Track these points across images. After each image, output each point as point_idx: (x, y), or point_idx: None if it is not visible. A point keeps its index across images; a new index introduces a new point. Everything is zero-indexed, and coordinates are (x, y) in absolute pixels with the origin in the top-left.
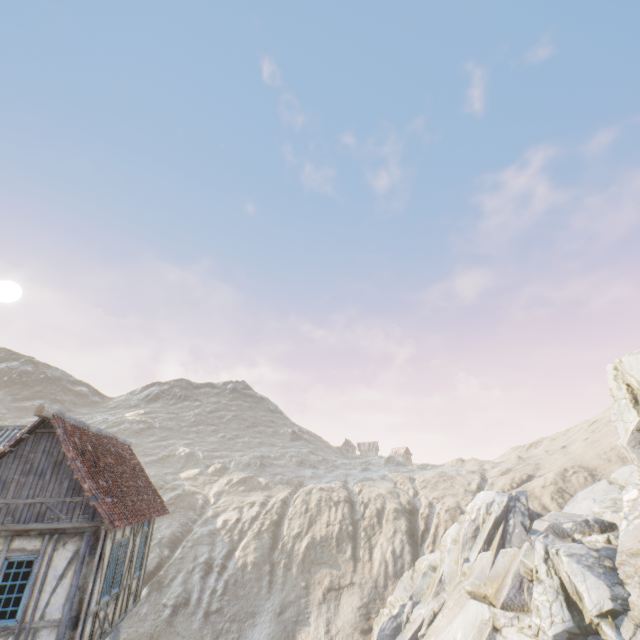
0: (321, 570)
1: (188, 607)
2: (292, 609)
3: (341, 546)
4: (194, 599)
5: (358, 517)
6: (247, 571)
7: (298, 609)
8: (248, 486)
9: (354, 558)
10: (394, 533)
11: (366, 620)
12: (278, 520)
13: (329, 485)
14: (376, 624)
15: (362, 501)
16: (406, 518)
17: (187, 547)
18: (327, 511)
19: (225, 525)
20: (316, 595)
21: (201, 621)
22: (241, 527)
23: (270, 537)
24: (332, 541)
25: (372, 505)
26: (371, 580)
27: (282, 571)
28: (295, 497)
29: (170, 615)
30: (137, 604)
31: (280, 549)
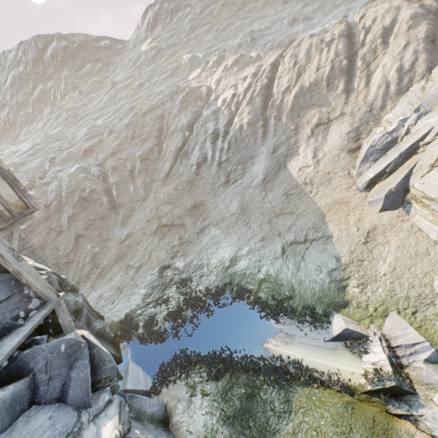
0: (309, 112)
1: (206, 163)
2: (283, 148)
3: (332, 85)
4: (209, 158)
5: (356, 49)
6: (243, 131)
7: (288, 147)
8: (241, 65)
9: (346, 92)
10: (404, 47)
11: (354, 142)
12: (268, 84)
13: (321, 28)
14: (365, 143)
15: (363, 28)
16: (428, 22)
17: (199, 127)
18: (317, 56)
19: (224, 103)
20: (304, 133)
21: (216, 169)
22: (236, 100)
23: (261, 100)
24: (322, 84)
25: (376, 27)
26: (365, 106)
27: (273, 123)
28: (283, 57)
29: (196, 170)
30: (176, 168)
31: (270, 107)
